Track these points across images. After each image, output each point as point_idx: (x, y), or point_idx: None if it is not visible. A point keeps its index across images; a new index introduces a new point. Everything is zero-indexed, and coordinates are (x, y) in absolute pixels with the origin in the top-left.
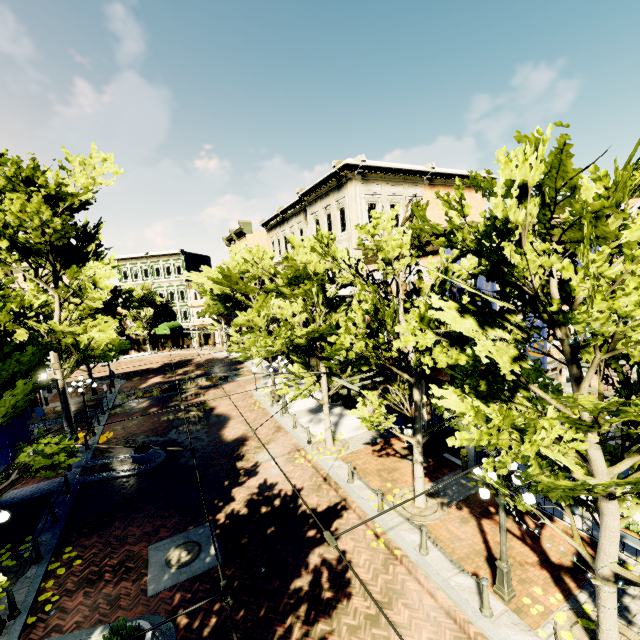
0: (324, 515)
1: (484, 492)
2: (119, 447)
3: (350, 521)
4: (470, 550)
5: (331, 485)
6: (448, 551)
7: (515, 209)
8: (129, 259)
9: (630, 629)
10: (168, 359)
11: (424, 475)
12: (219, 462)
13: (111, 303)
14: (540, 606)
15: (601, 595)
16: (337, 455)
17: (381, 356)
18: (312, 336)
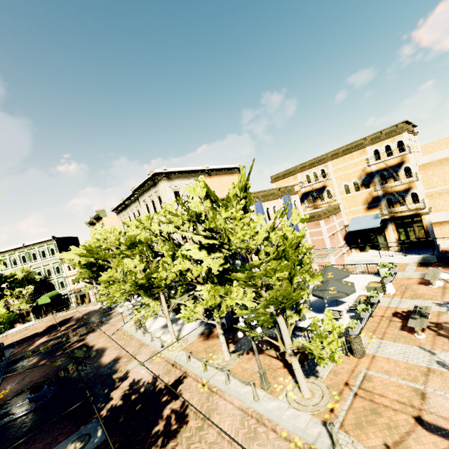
0: (172, 385)
1: (239, 334)
2: (16, 397)
3: (188, 383)
4: (251, 373)
5: (177, 367)
6: (240, 377)
7: (198, 207)
8: (7, 251)
9: (317, 379)
10: (51, 322)
11: (230, 342)
12: (100, 380)
13: None
14: (281, 386)
15: (292, 364)
16: (180, 348)
17: (186, 278)
18: (149, 277)
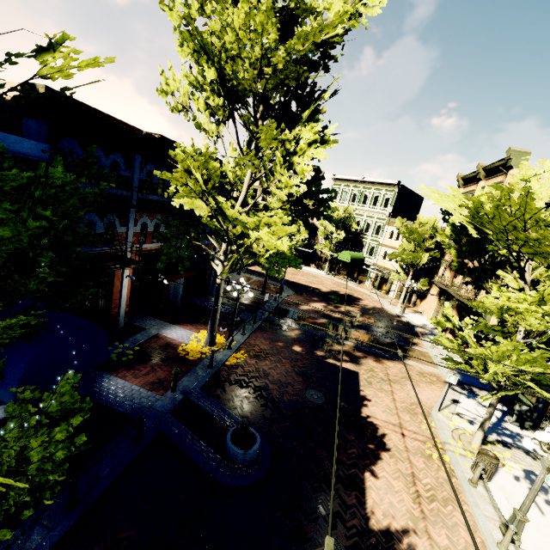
0: None
1: None
2: (236, 388)
3: None
4: None
5: None
6: None
7: None
8: (345, 180)
9: None
10: (337, 287)
11: None
12: None
13: (301, 201)
14: None
15: None
16: None
17: None
18: None
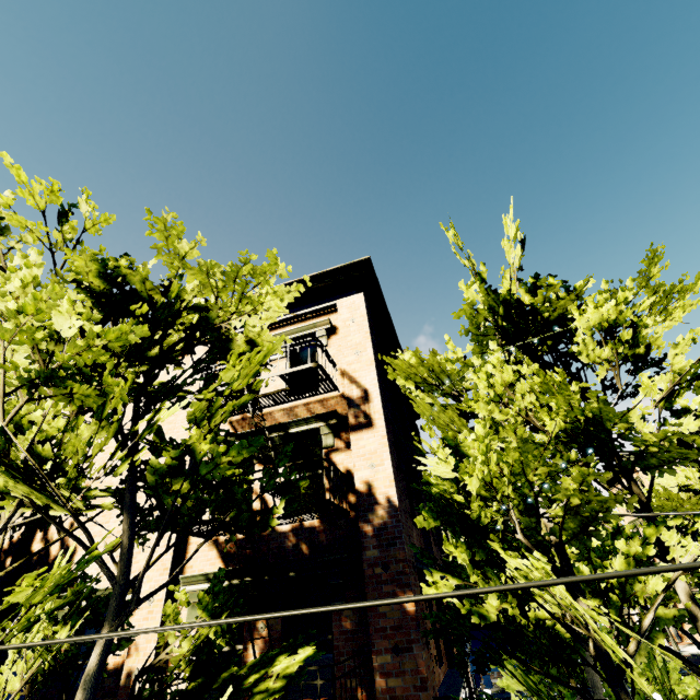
0: None
1: None
2: None
3: None
4: None
5: None
6: None
7: None
8: None
9: None
10: None
11: None
12: None
13: None
14: None
15: None
16: None
17: None
18: None
